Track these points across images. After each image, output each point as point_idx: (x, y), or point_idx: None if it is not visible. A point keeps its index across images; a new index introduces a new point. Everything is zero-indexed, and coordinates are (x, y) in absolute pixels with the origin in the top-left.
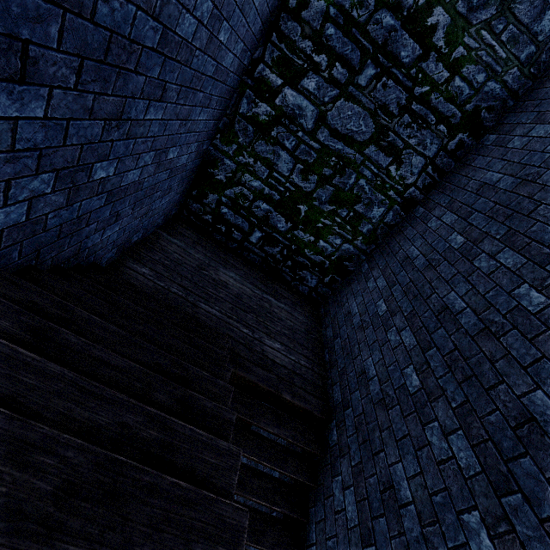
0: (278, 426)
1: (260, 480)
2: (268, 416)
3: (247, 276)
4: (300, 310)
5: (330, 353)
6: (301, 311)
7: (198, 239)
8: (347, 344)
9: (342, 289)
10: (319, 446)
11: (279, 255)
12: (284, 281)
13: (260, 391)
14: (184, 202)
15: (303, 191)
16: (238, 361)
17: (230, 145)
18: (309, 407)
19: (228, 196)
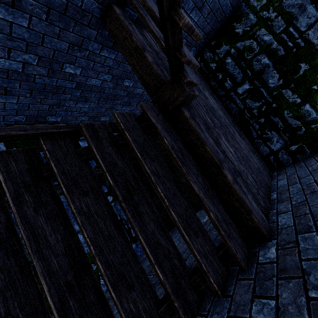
0: (205, 195)
1: (158, 230)
2: (199, 179)
3: (223, 111)
4: (256, 157)
5: (280, 193)
6: (256, 158)
7: (199, 74)
8: (314, 185)
9: (309, 158)
10: (242, 253)
11: (256, 110)
12: (249, 135)
13: (202, 155)
14: (202, 50)
15: (313, 48)
16: (195, 118)
17: (261, 1)
18: (248, 204)
19: (237, 48)
